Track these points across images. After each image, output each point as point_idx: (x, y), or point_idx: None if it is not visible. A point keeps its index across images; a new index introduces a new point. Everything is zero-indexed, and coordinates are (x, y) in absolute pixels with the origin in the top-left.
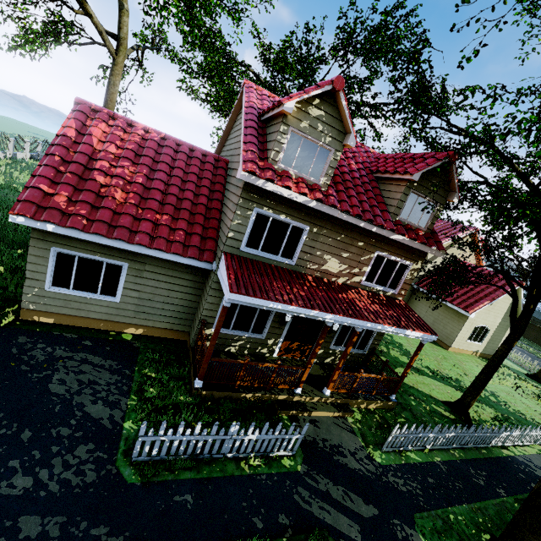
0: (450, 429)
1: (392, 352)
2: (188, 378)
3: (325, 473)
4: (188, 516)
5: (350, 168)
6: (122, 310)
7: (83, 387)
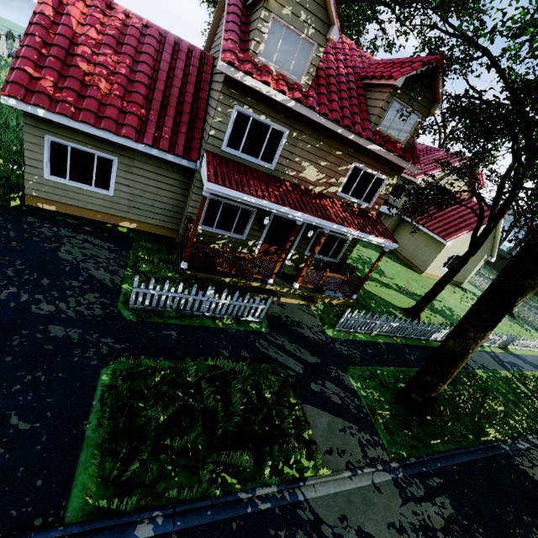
0: (395, 320)
1: (367, 270)
2: (176, 263)
3: (284, 336)
4: (172, 342)
5: (338, 72)
6: (116, 204)
7: (87, 258)
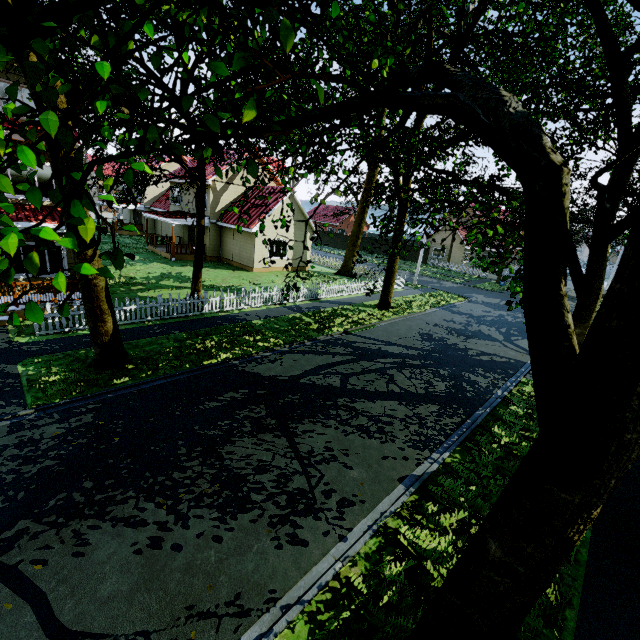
0: (126, 303)
1: (162, 282)
2: None
3: None
4: None
5: None
6: None
7: None
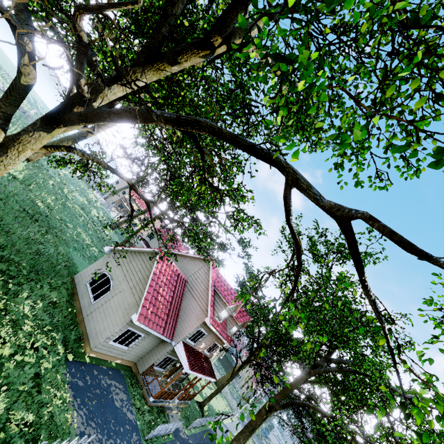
0: (205, 419)
1: None
2: (143, 394)
3: (178, 440)
4: None
5: None
6: (124, 352)
7: (122, 403)
